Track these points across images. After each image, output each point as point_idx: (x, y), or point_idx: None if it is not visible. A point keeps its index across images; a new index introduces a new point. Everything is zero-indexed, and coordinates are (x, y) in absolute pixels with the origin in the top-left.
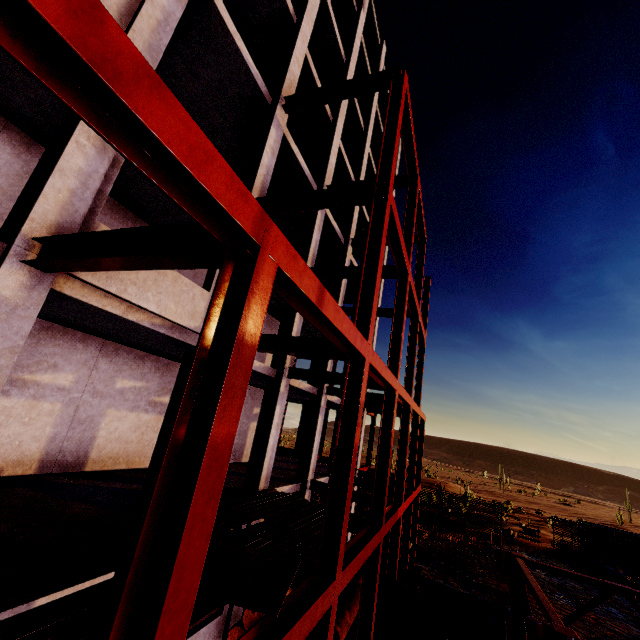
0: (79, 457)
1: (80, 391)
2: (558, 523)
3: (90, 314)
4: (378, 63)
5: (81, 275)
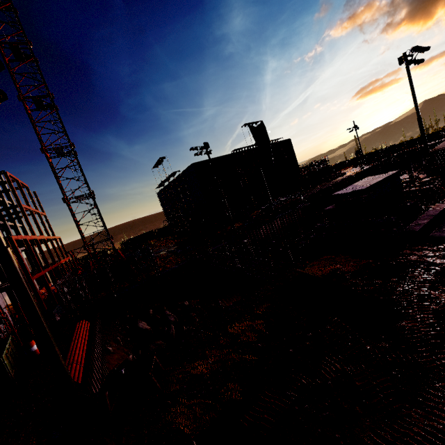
0: None
1: None
2: (121, 243)
3: None
4: None
5: None
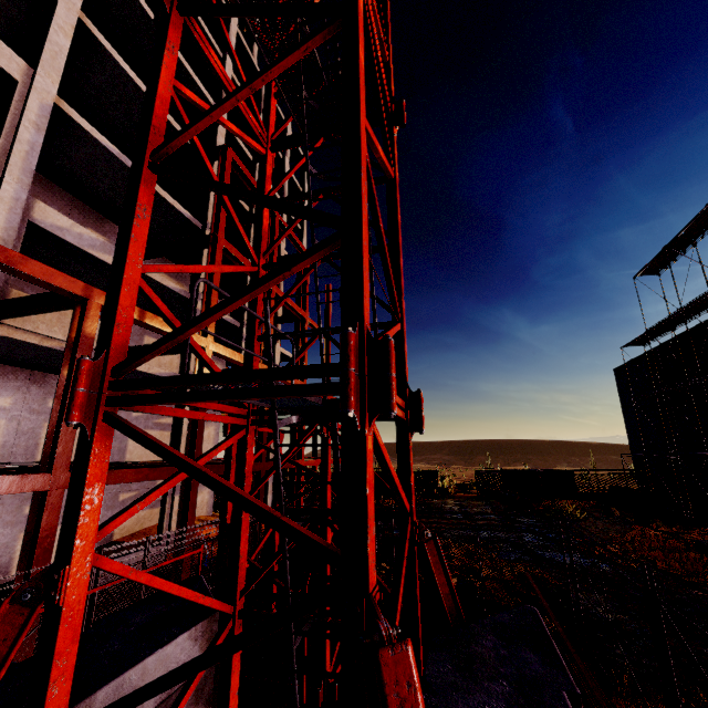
0: (28, 459)
1: (19, 410)
2: (479, 473)
3: (16, 347)
4: (260, 94)
5: (6, 322)
